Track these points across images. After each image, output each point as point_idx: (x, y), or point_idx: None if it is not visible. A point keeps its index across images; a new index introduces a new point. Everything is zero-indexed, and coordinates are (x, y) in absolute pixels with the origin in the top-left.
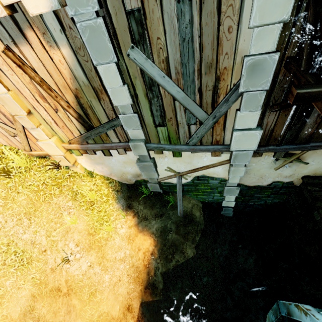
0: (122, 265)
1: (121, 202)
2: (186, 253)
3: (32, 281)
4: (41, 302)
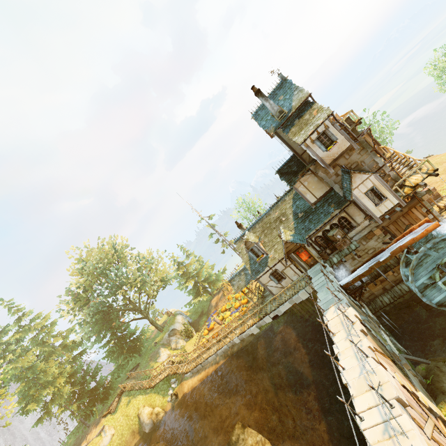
0: None
1: None
2: None
3: None
4: None
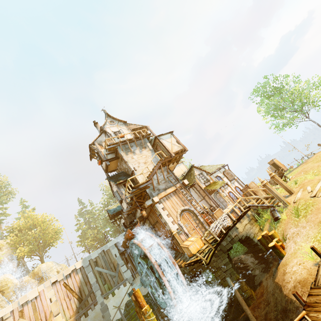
0: None
1: None
2: None
3: None
4: None
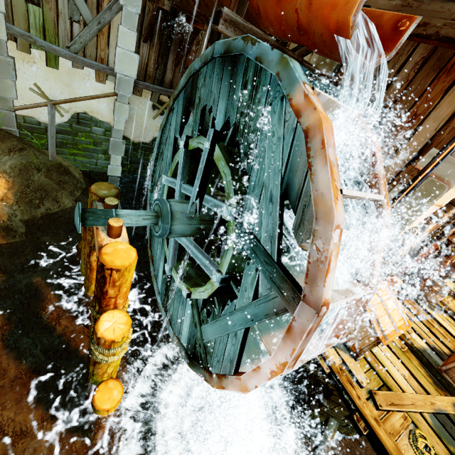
0: None
1: None
2: (63, 202)
3: None
4: None
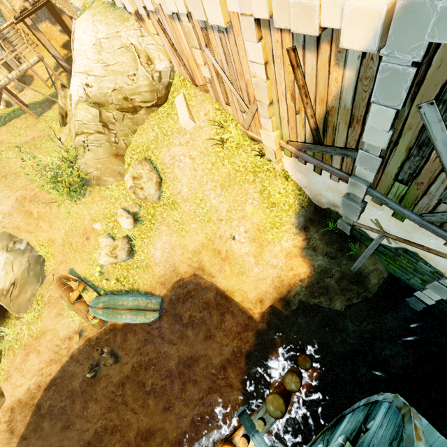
0: (271, 271)
1: (300, 219)
2: (334, 303)
3: (206, 235)
4: (205, 252)
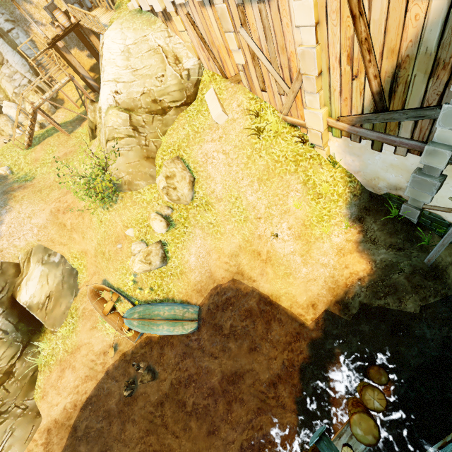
0: (322, 270)
1: (352, 209)
2: (405, 304)
3: (243, 236)
4: (243, 254)
